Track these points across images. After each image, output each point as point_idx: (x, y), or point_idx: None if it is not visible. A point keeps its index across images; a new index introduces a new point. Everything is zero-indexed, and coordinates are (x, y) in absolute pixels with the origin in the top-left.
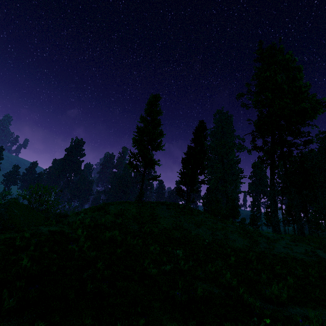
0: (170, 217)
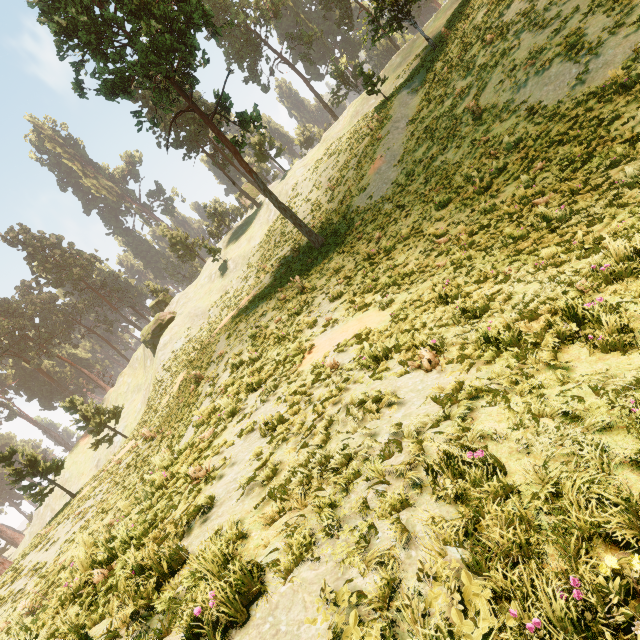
0: None
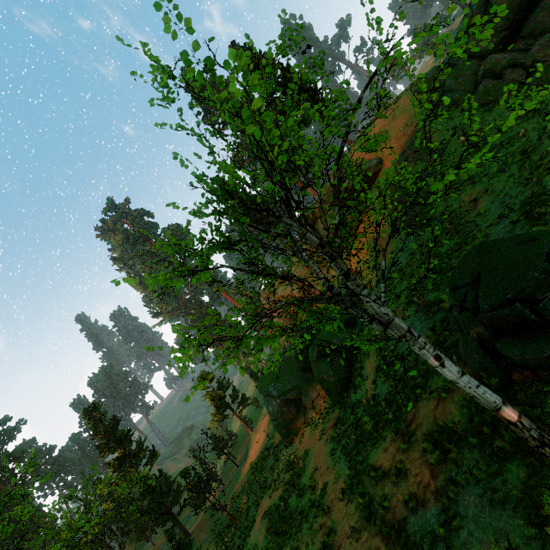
0: None
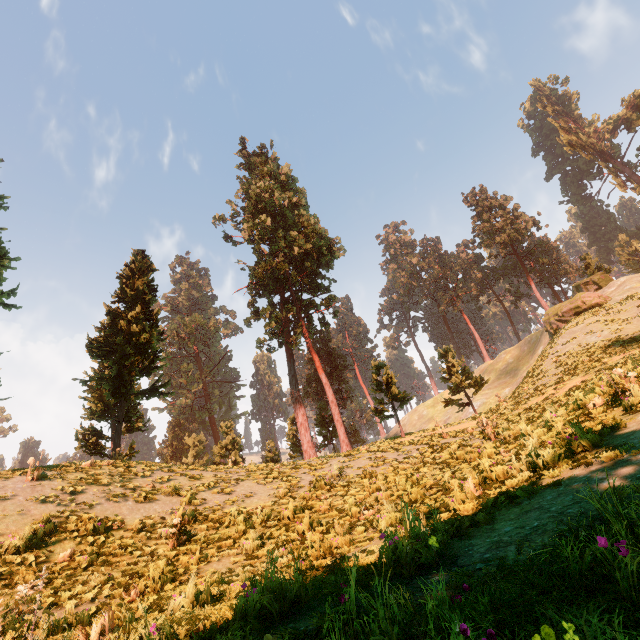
0: (39, 504)
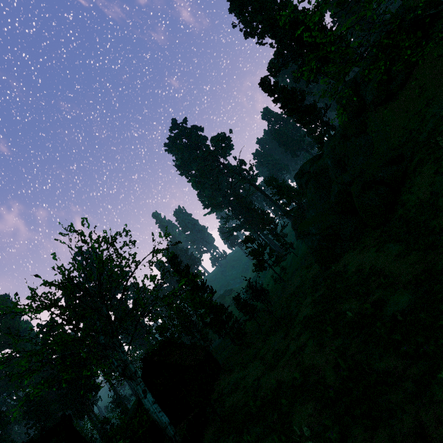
0: None
